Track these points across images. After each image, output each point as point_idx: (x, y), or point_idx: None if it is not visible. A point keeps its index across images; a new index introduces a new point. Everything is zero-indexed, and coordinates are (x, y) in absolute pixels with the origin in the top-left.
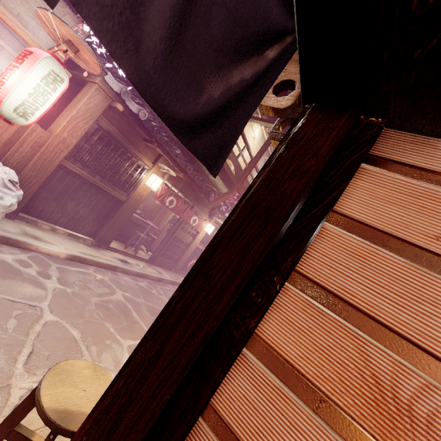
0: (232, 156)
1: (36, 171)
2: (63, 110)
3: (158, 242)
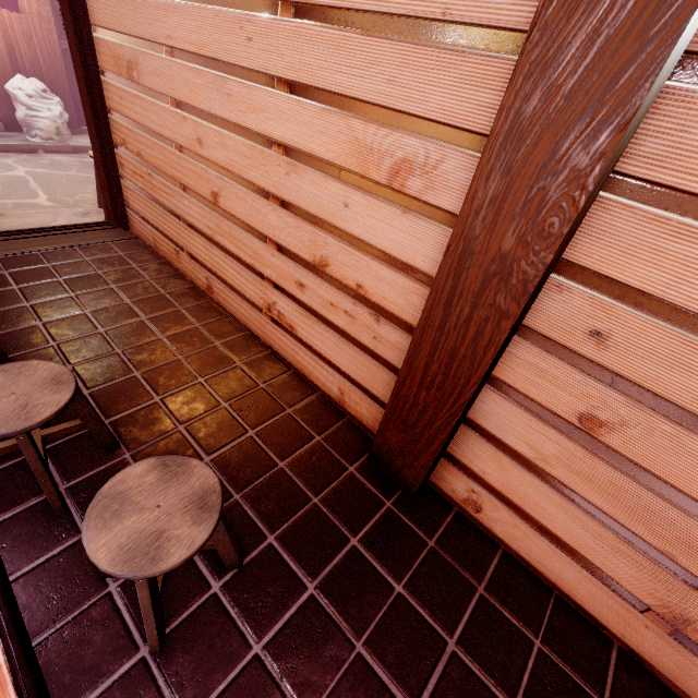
0: None
1: (52, 71)
2: None
3: None
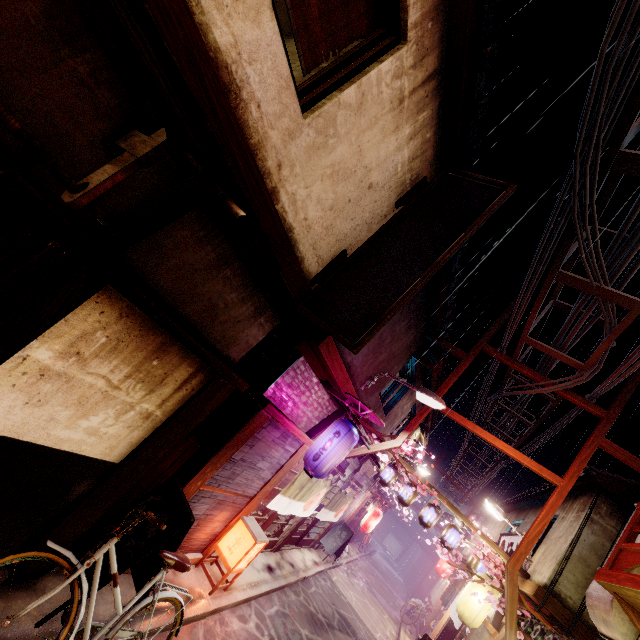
0: None
1: None
2: None
3: None
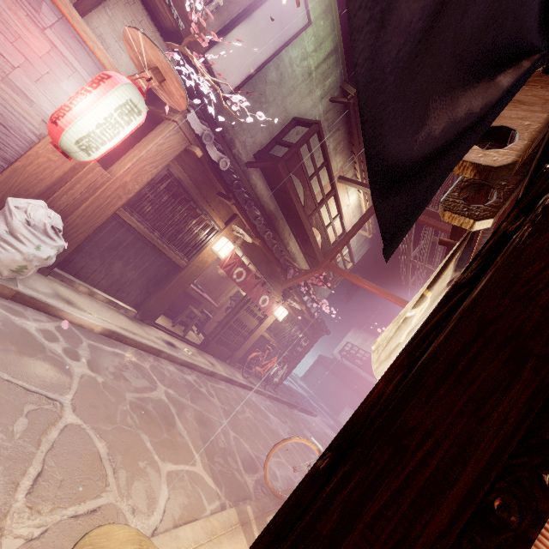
0: (321, 224)
1: (85, 218)
2: (128, 150)
3: (212, 323)
